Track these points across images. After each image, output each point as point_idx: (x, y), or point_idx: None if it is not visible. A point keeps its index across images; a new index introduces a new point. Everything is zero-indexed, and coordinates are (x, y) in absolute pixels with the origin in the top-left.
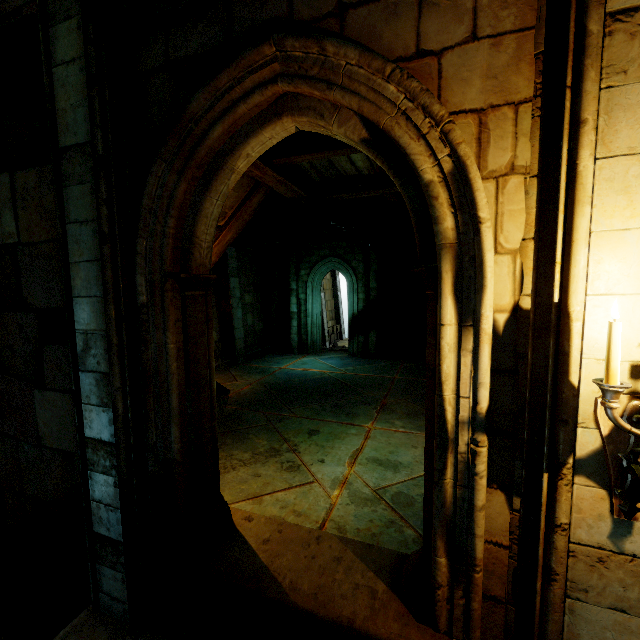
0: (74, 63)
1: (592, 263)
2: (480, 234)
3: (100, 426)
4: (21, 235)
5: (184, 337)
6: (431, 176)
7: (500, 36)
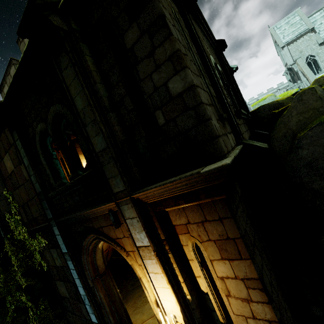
0: (59, 235)
1: (158, 293)
2: (142, 280)
3: (94, 319)
4: (63, 264)
5: (105, 290)
6: (130, 263)
7: (128, 237)
